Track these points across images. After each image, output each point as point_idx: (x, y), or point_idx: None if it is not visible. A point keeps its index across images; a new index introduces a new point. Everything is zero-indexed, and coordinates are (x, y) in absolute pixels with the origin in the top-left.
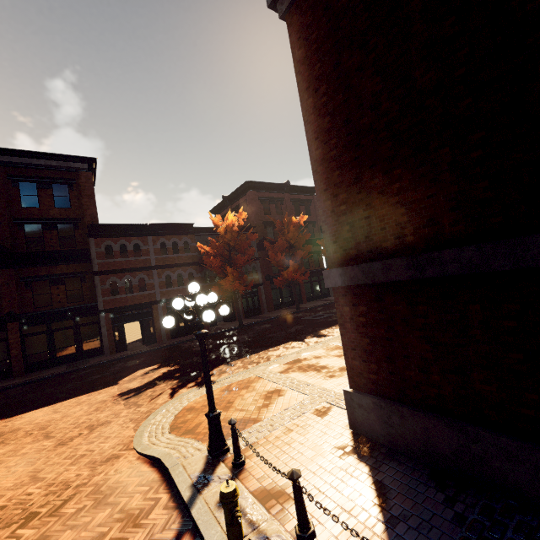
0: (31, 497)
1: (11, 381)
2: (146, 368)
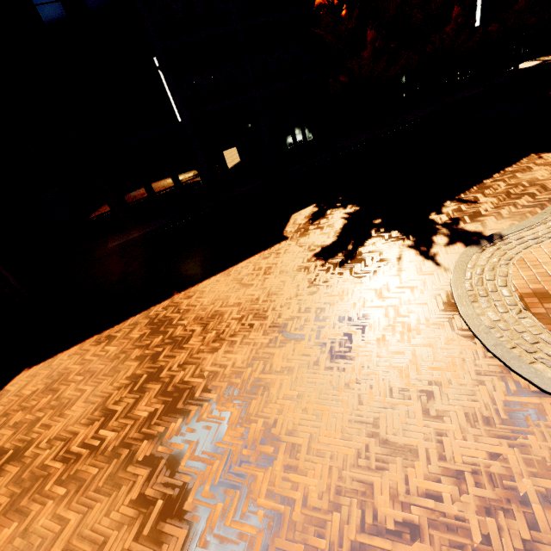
0: (451, 510)
1: (129, 235)
2: (300, 211)
